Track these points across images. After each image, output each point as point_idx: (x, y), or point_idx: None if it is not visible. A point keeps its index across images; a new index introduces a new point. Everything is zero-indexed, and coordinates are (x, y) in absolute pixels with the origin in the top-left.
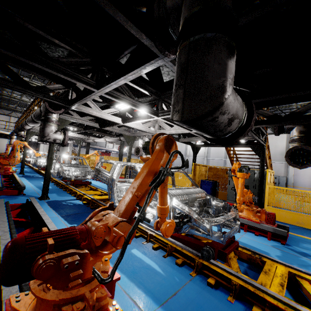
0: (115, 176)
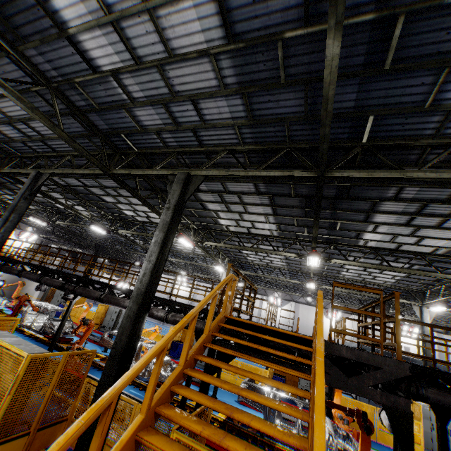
0: None
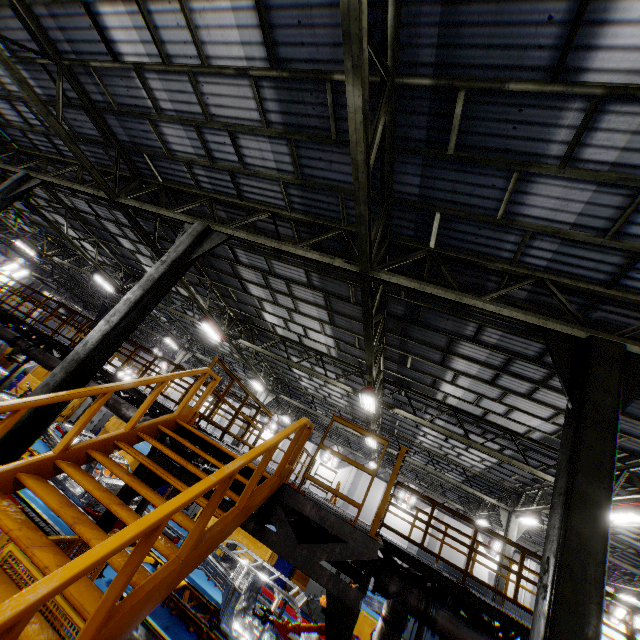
0: (243, 588)
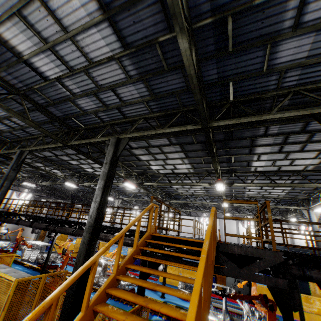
0: None
